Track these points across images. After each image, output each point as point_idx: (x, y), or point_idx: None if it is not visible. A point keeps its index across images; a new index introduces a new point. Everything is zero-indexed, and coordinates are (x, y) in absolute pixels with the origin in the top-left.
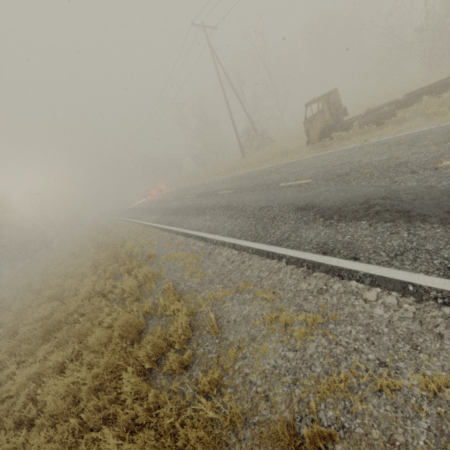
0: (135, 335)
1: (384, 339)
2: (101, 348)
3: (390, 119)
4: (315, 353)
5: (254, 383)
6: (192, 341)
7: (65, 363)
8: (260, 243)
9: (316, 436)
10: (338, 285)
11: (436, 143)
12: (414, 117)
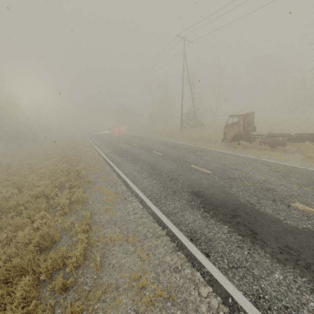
0: (49, 244)
1: None
2: (22, 246)
3: (280, 147)
4: None
5: None
6: (80, 268)
7: None
8: (157, 208)
9: None
10: (188, 271)
11: (298, 183)
12: (296, 152)
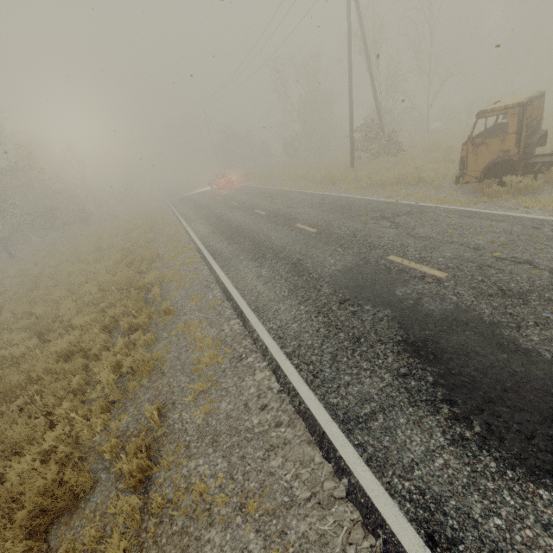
0: (68, 502)
1: None
2: (3, 521)
3: None
4: None
5: None
6: None
7: None
8: (317, 398)
9: None
10: None
11: None
12: None
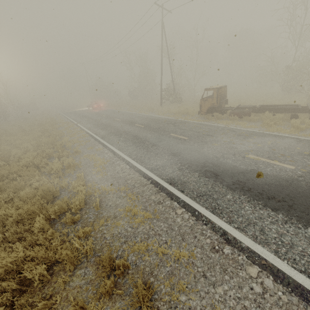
0: (51, 198)
1: (173, 233)
2: (27, 200)
3: (246, 117)
4: (141, 231)
5: (106, 238)
6: (83, 210)
7: (1, 202)
8: (143, 166)
9: (121, 265)
10: (168, 202)
11: (254, 142)
12: (258, 121)
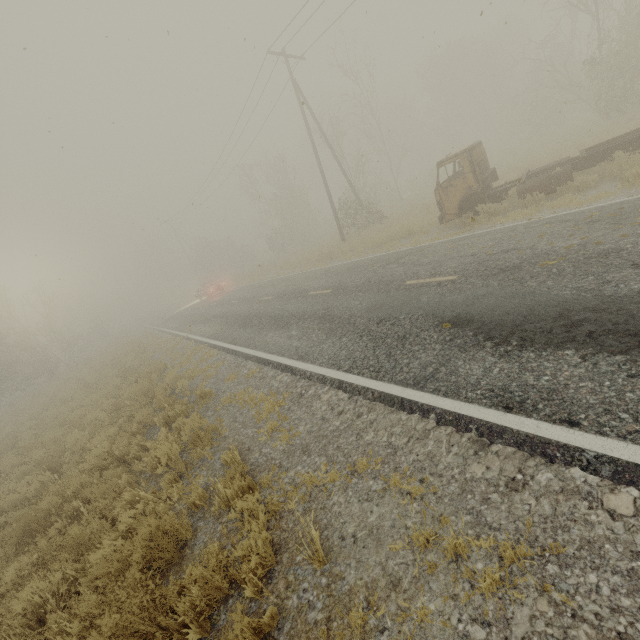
0: (173, 553)
1: None
2: (110, 583)
3: (565, 186)
4: (531, 635)
5: None
6: (276, 576)
7: (45, 606)
8: (386, 382)
9: None
10: (547, 475)
11: None
12: (601, 182)
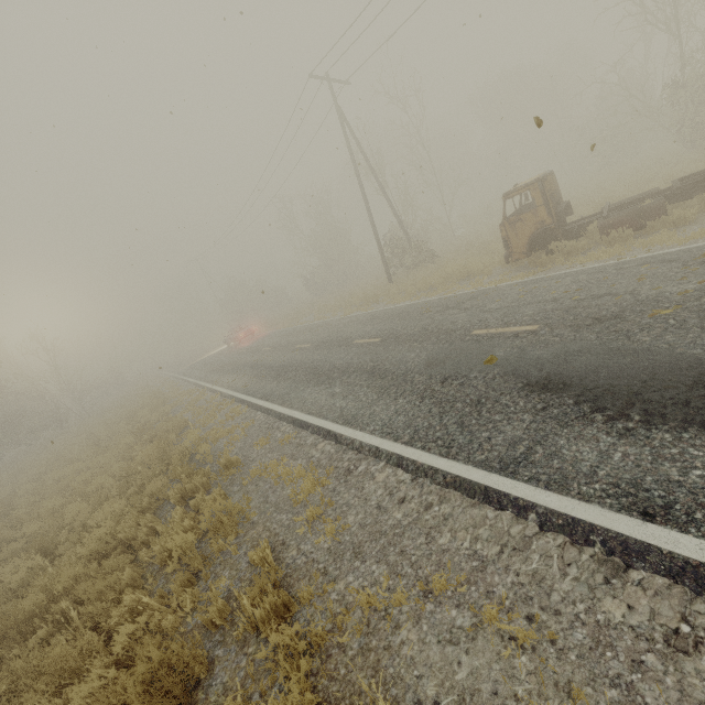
0: (180, 698)
1: None
2: None
3: (657, 220)
4: None
5: None
6: None
7: None
8: (461, 463)
9: None
10: None
11: None
12: (703, 217)
